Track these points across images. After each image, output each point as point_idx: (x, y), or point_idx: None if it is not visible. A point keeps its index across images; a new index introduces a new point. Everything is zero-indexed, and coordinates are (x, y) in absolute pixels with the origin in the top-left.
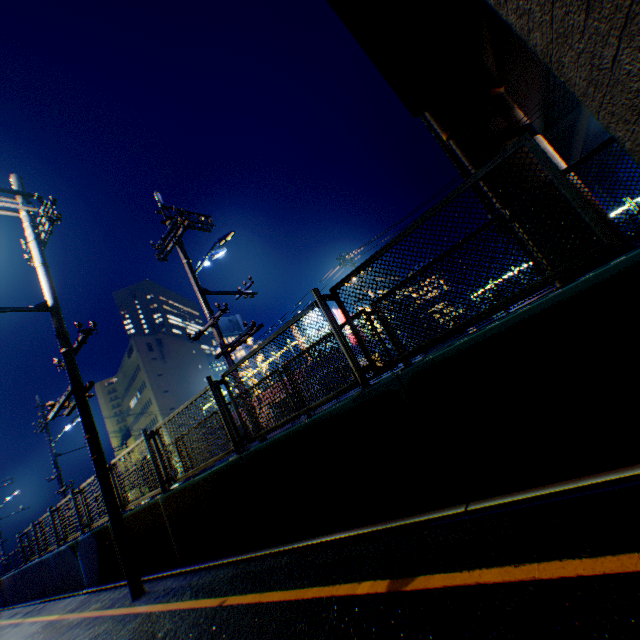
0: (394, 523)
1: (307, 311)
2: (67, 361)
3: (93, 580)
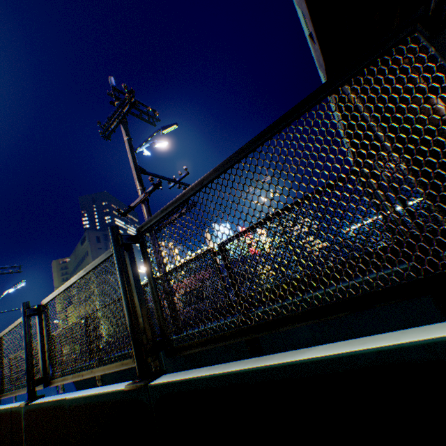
0: None
1: (365, 61)
2: None
3: None
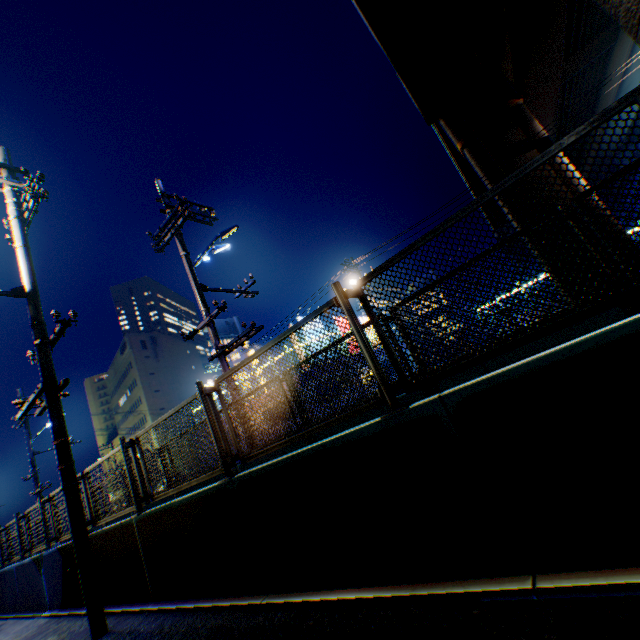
0: (427, 590)
1: (323, 310)
2: (40, 354)
3: (55, 602)
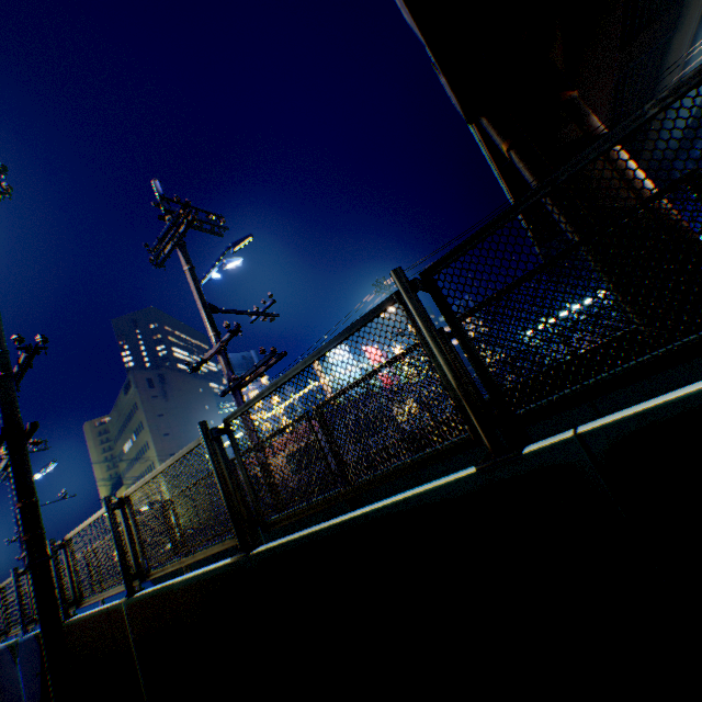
0: None
1: (375, 314)
2: (0, 392)
3: (33, 701)
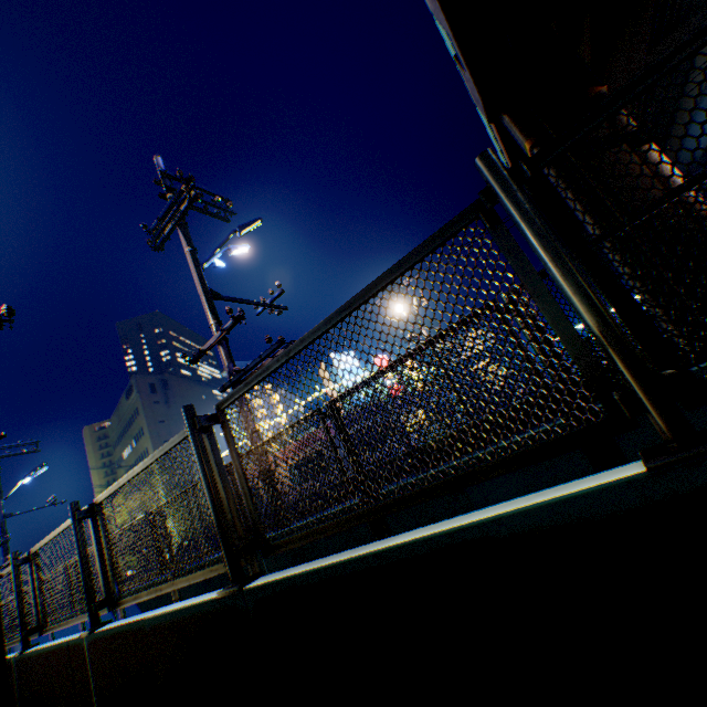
0: None
1: (439, 240)
2: None
3: None
